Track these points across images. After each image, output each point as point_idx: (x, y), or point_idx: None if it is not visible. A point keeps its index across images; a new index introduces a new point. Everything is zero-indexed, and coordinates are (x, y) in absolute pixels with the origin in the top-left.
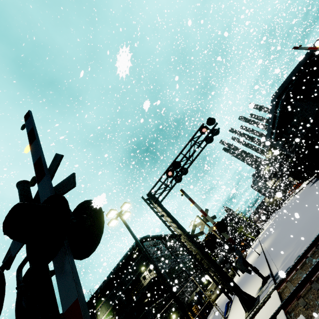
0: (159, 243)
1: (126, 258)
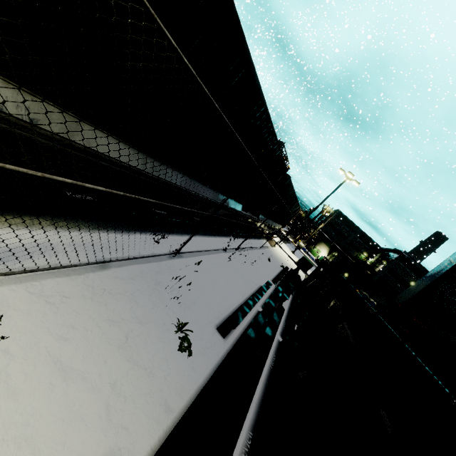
0: None
1: (389, 250)
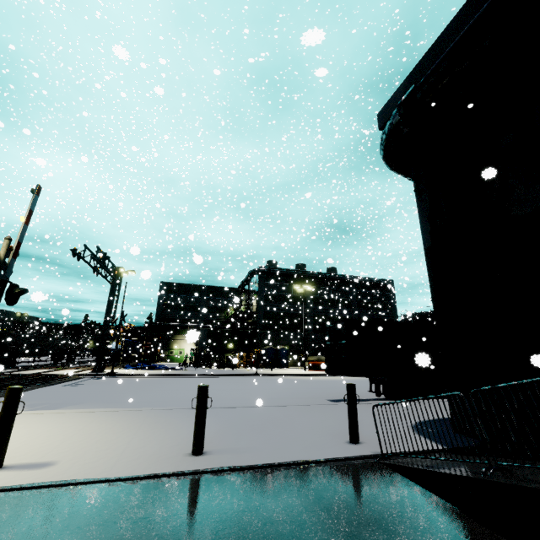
0: (298, 280)
1: (246, 279)
